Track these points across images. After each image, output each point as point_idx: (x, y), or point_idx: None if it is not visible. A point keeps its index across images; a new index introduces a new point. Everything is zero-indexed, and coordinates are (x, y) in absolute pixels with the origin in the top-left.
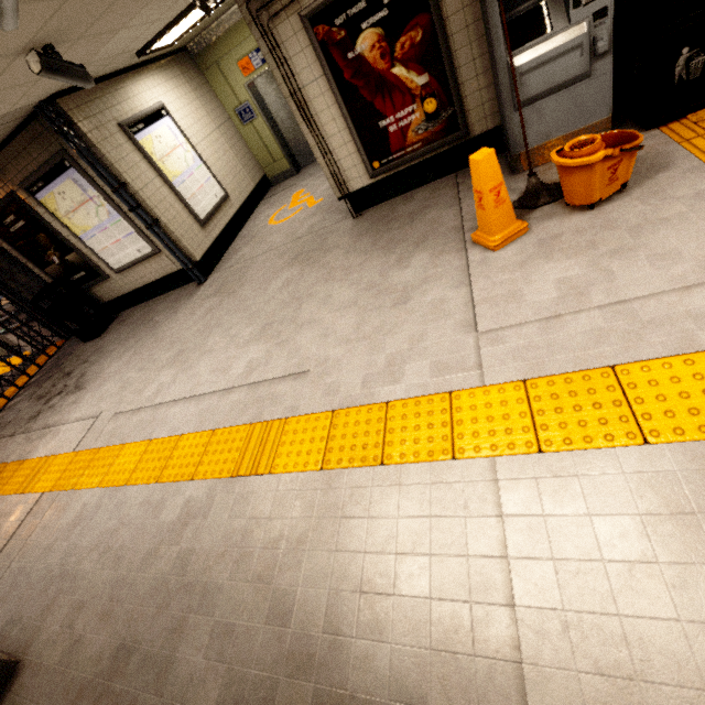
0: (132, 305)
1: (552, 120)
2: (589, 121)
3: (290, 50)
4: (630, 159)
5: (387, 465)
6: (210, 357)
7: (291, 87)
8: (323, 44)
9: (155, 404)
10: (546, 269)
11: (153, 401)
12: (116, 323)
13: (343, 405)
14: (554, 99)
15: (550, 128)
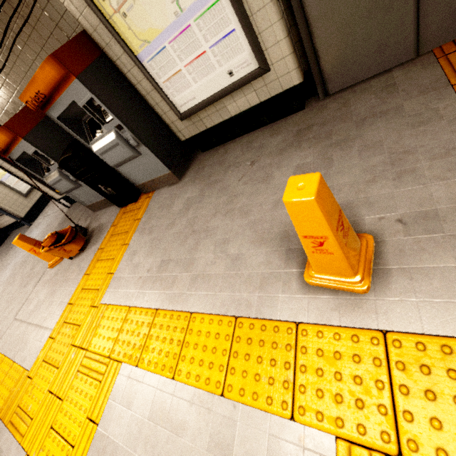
0: (15, 229)
1: (85, 197)
2: (100, 198)
3: None
4: (68, 245)
5: None
6: None
7: None
8: None
9: None
10: (43, 291)
11: None
12: (7, 239)
13: None
14: (78, 191)
15: (88, 199)
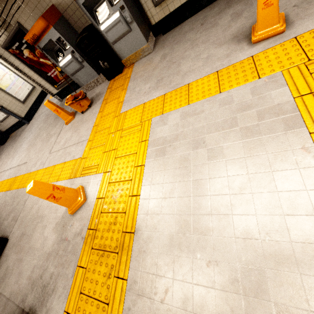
0: (14, 131)
1: (84, 78)
2: (95, 77)
3: (6, 56)
4: (82, 101)
5: (23, 188)
6: (18, 155)
7: (14, 66)
8: (14, 54)
9: (4, 170)
10: (67, 134)
11: (4, 169)
12: (9, 138)
13: (26, 173)
14: (80, 73)
15: (85, 80)
